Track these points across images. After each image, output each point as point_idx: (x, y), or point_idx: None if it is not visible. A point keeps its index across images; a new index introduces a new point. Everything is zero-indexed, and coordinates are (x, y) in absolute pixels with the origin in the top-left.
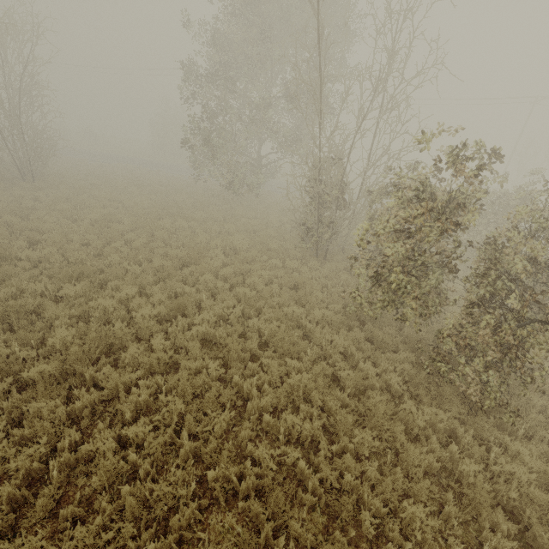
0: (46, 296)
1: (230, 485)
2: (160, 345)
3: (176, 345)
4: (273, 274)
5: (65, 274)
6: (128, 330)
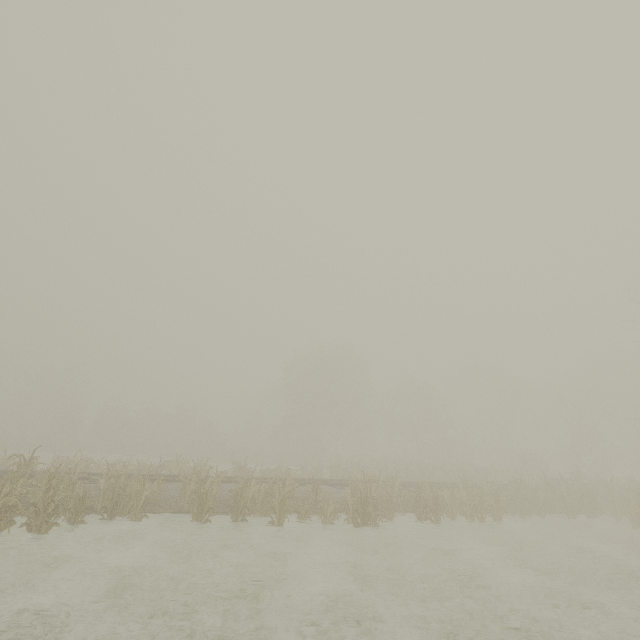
0: None
1: None
2: None
3: None
4: None
5: None
6: None
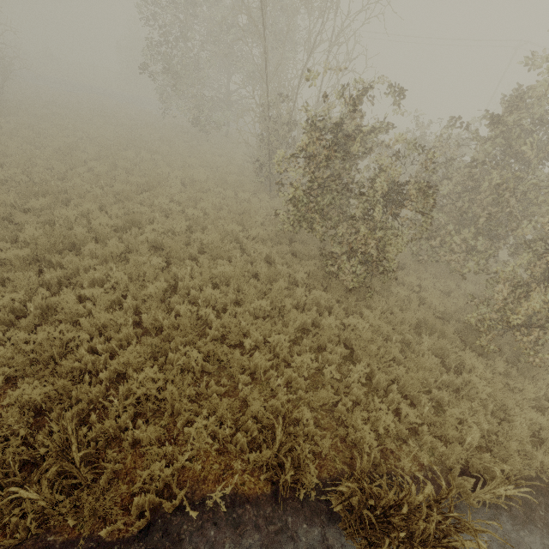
0: (16, 209)
1: (157, 323)
2: (116, 247)
3: (130, 249)
4: (225, 203)
5: (31, 191)
6: (88, 235)
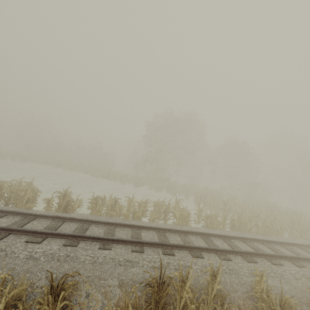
0: None
1: None
2: None
3: None
4: None
5: None
6: None
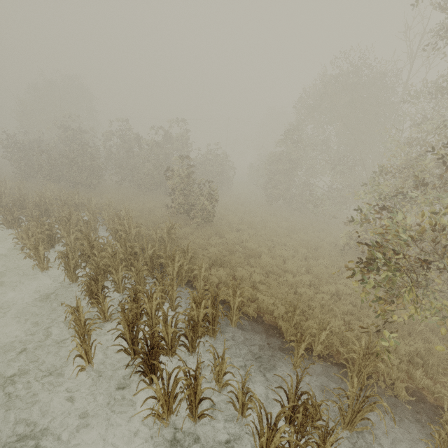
0: None
1: None
2: None
3: None
4: None
5: None
6: None
